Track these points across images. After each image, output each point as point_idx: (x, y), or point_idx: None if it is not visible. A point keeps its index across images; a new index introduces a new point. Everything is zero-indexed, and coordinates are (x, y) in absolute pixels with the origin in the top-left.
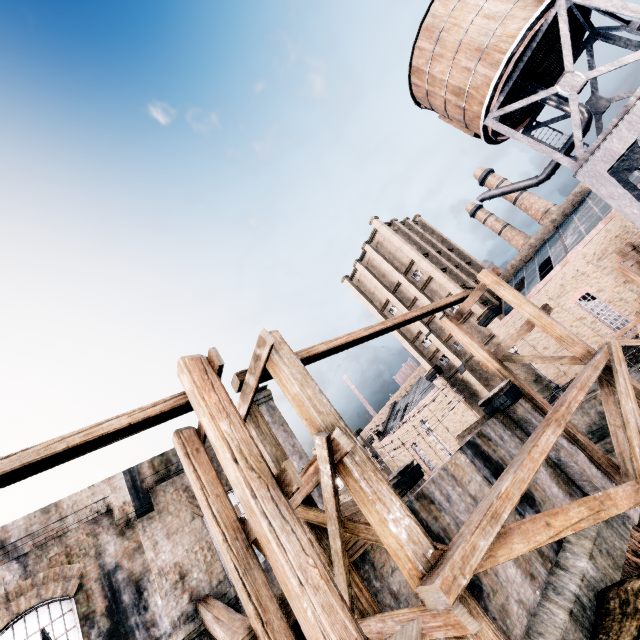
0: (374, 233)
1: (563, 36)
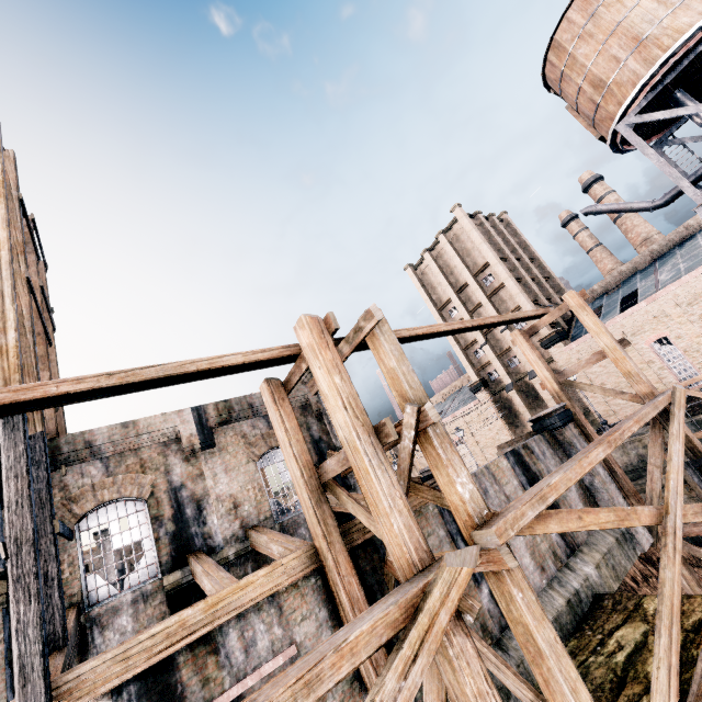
0: (453, 223)
1: None
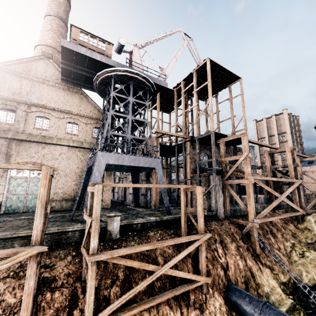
0: (281, 114)
1: None
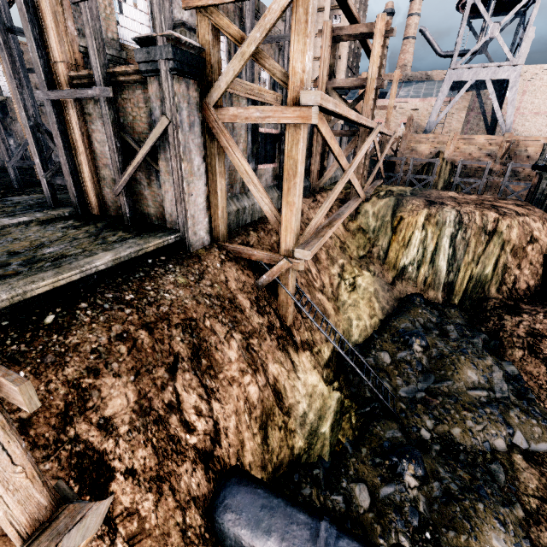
0: None
1: (520, 5)
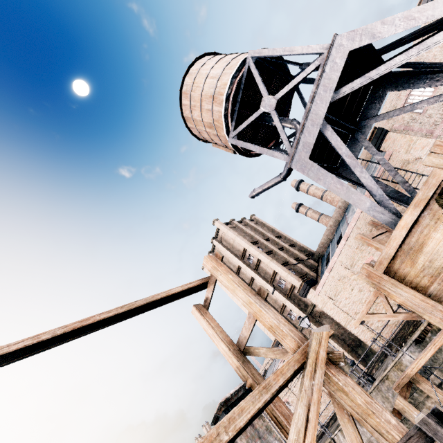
0: (218, 231)
1: (256, 77)
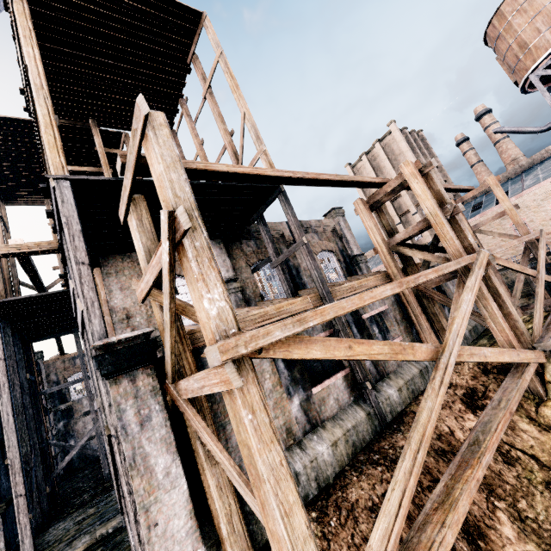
0: (387, 134)
1: None
